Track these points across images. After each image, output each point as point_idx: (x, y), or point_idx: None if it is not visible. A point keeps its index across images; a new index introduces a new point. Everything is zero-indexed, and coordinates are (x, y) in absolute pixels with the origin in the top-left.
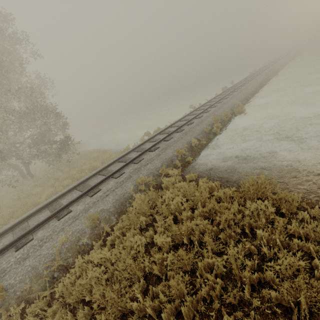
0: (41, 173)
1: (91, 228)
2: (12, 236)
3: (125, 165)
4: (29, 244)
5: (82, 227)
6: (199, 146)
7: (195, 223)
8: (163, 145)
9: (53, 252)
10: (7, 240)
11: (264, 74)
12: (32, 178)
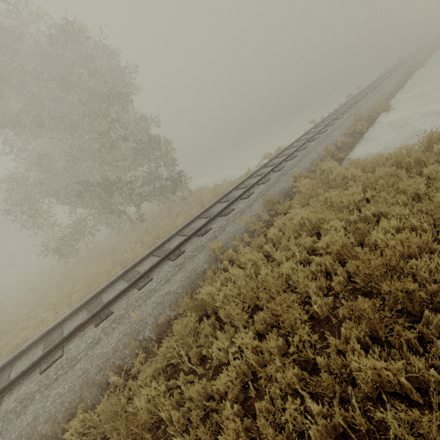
0: (150, 216)
1: (266, 211)
2: (182, 236)
3: (267, 174)
4: (212, 231)
5: (257, 212)
6: (345, 145)
7: (383, 171)
8: (301, 153)
9: (241, 228)
10: (181, 239)
11: (404, 68)
12: (145, 221)
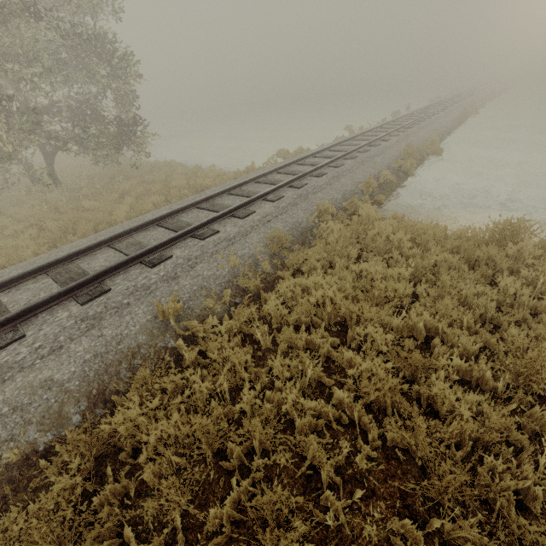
0: (72, 180)
1: (268, 254)
2: (116, 252)
3: (280, 187)
4: (171, 262)
5: (254, 252)
6: (388, 184)
7: (443, 257)
8: (332, 172)
9: (222, 274)
10: (111, 256)
11: (459, 106)
12: (59, 185)
